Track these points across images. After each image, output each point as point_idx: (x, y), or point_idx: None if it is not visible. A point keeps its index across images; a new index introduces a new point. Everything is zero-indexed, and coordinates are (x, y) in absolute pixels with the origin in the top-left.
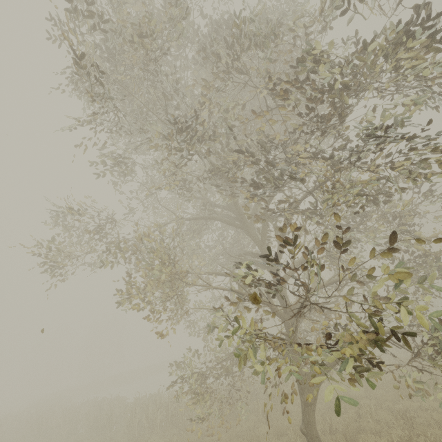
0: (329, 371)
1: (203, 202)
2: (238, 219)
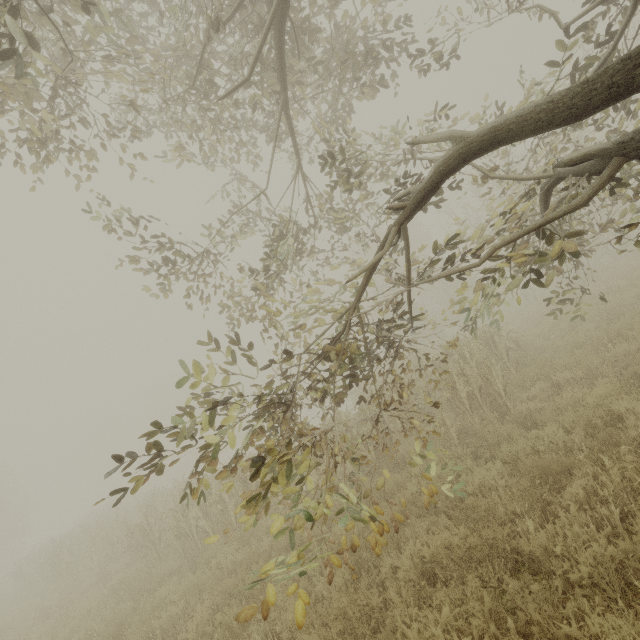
0: None
1: None
2: None
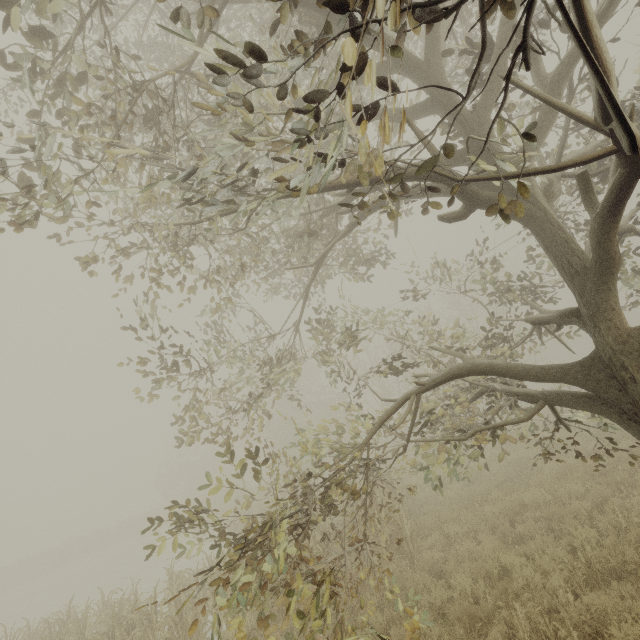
0: None
1: None
2: None
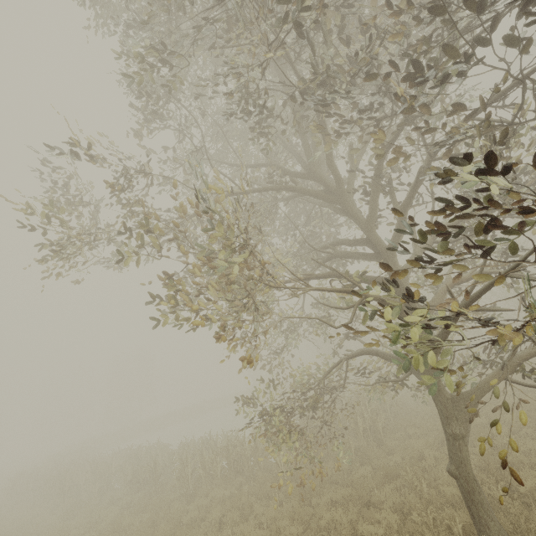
0: (486, 391)
1: (272, 169)
2: (328, 190)
